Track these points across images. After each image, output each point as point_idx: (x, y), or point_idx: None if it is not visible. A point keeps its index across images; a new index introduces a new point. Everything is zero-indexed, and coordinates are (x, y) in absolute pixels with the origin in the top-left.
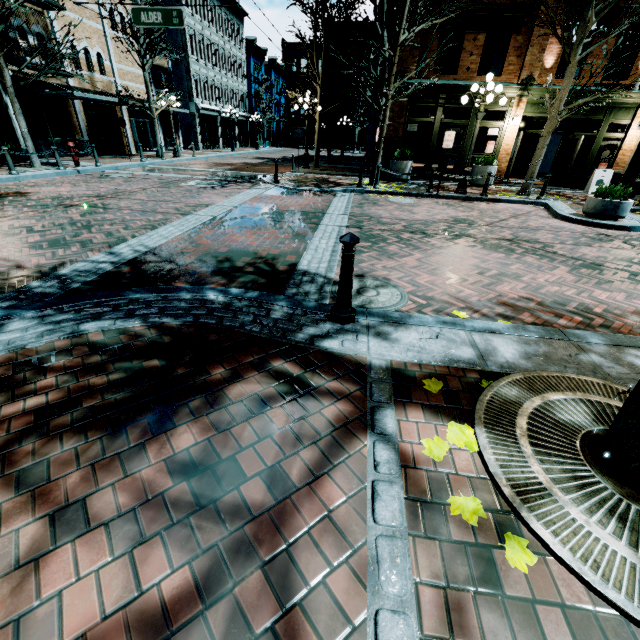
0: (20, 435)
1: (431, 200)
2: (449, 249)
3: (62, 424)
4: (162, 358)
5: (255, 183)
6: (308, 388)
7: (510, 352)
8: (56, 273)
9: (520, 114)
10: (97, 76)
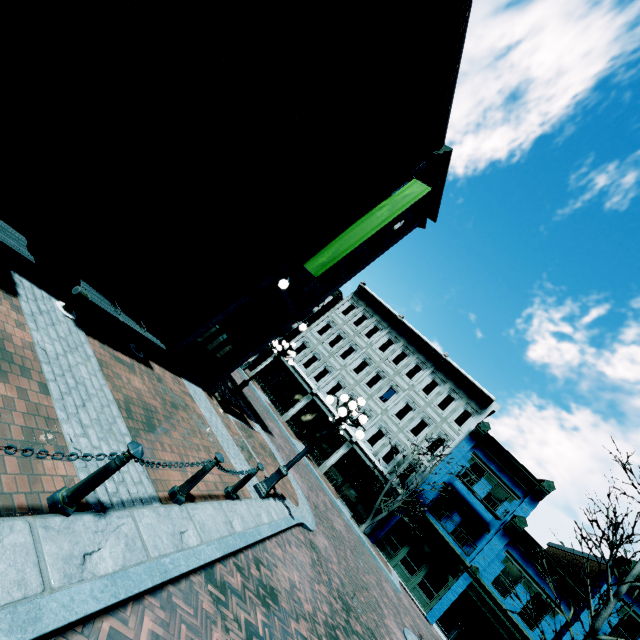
0: None
1: None
2: None
3: None
4: None
5: None
6: None
7: None
8: None
9: None
10: None
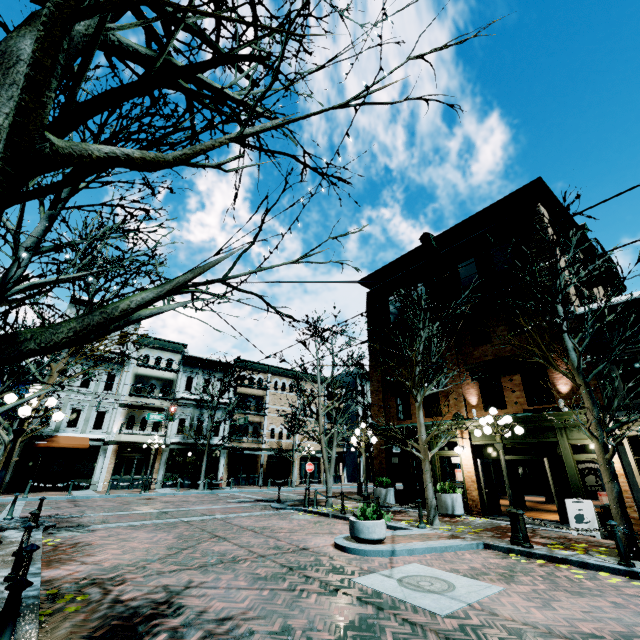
0: None
1: (325, 519)
2: (166, 532)
3: None
4: None
5: (269, 502)
6: None
7: (16, 539)
8: (55, 516)
9: (467, 443)
10: (283, 441)
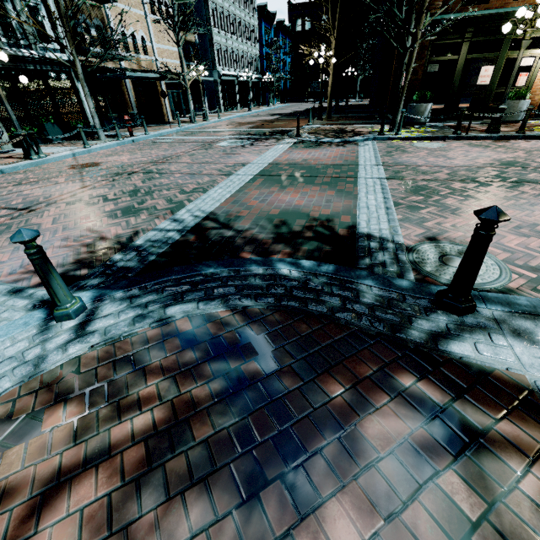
0: (135, 482)
1: (460, 142)
2: (518, 200)
3: (178, 469)
4: (258, 358)
5: (278, 139)
6: (469, 430)
7: None
8: (133, 244)
9: None
10: (142, 57)
